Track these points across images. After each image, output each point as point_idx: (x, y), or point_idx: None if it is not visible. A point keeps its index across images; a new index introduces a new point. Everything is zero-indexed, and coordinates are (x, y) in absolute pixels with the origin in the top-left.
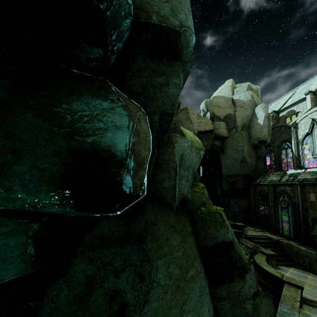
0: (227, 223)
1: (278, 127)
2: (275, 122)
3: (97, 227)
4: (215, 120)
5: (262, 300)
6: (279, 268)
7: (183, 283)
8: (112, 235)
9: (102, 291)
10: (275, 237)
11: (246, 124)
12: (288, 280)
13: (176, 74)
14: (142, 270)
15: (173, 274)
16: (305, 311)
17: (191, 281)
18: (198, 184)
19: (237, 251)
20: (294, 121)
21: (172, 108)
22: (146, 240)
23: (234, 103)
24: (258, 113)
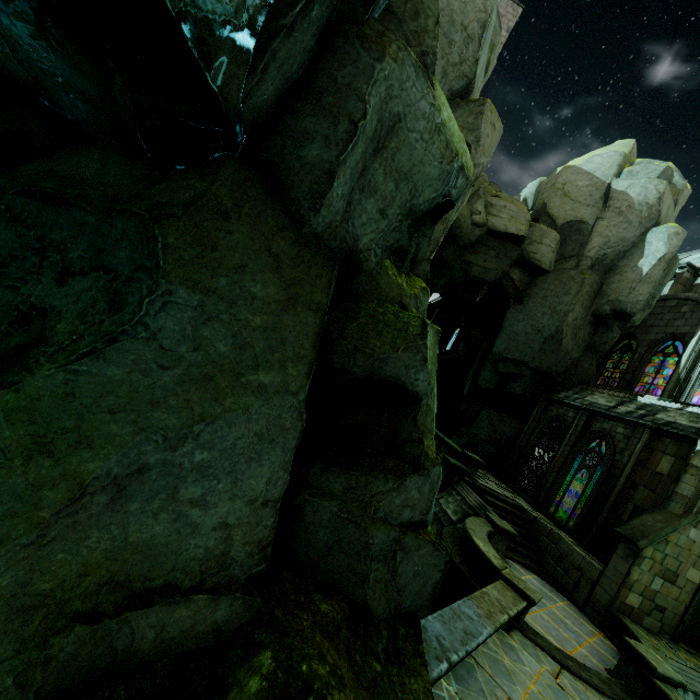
0: (432, 357)
1: (679, 299)
2: (677, 292)
3: (69, 157)
4: (540, 223)
5: (422, 547)
6: (507, 563)
7: (229, 381)
8: (98, 189)
9: (8, 298)
10: (533, 512)
11: (608, 258)
12: (510, 577)
13: None
14: (128, 291)
15: (209, 346)
16: (513, 641)
17: (254, 392)
18: (415, 279)
19: (422, 424)
20: None
21: None
22: (171, 222)
23: (606, 199)
24: (653, 243)
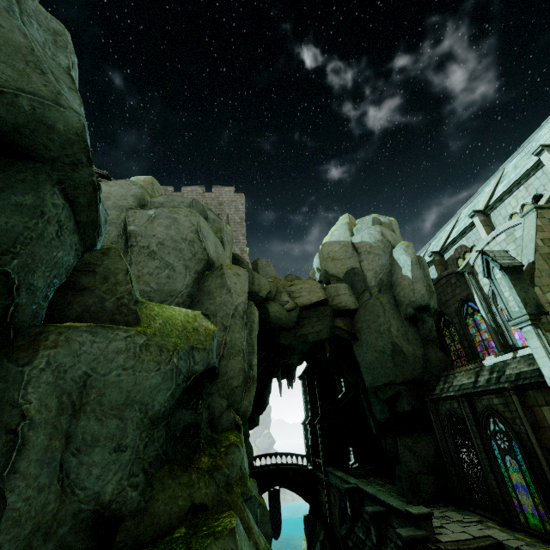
0: None
1: (445, 277)
2: (442, 270)
3: None
4: (331, 281)
5: None
6: None
7: None
8: None
9: None
10: (511, 541)
11: (384, 280)
12: None
13: (23, 185)
14: None
15: None
16: None
17: None
18: (220, 440)
19: None
20: (465, 263)
21: (1, 260)
22: None
23: (356, 249)
24: (399, 258)
